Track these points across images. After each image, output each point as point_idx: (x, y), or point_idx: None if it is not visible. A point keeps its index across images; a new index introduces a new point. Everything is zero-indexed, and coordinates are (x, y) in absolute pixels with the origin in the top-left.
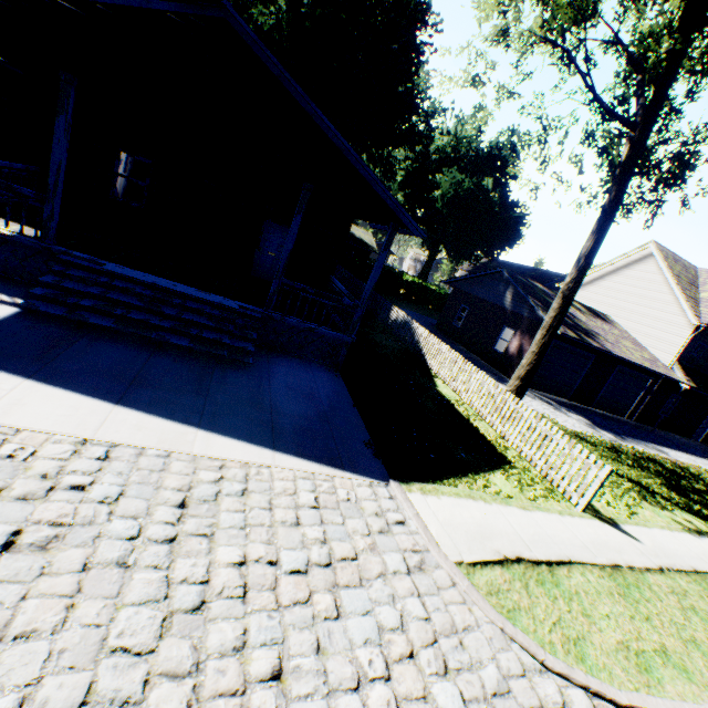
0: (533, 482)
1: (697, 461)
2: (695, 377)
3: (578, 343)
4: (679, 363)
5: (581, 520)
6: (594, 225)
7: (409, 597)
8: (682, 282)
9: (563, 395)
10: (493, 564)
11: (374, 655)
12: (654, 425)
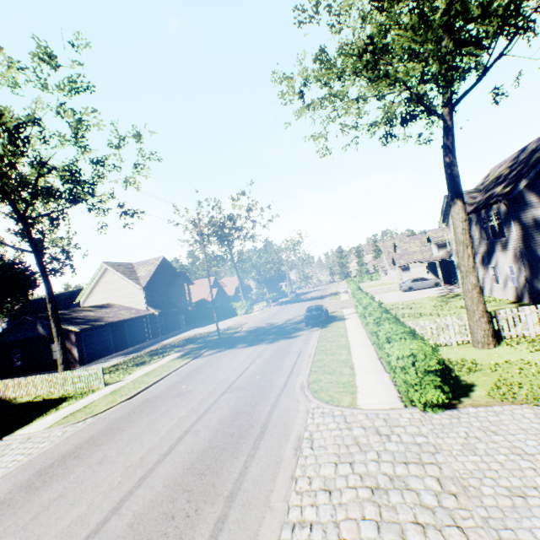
0: (84, 394)
1: (177, 337)
2: (160, 307)
3: (97, 327)
4: (150, 305)
5: (104, 389)
6: (45, 288)
7: (27, 444)
8: (127, 274)
9: (111, 353)
10: (61, 420)
11: (18, 456)
12: (163, 334)
